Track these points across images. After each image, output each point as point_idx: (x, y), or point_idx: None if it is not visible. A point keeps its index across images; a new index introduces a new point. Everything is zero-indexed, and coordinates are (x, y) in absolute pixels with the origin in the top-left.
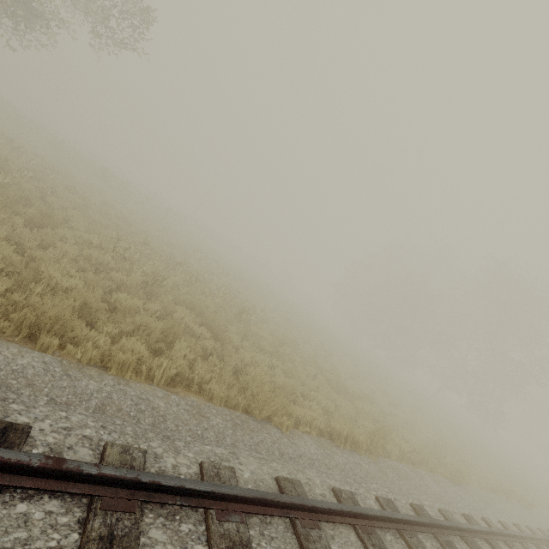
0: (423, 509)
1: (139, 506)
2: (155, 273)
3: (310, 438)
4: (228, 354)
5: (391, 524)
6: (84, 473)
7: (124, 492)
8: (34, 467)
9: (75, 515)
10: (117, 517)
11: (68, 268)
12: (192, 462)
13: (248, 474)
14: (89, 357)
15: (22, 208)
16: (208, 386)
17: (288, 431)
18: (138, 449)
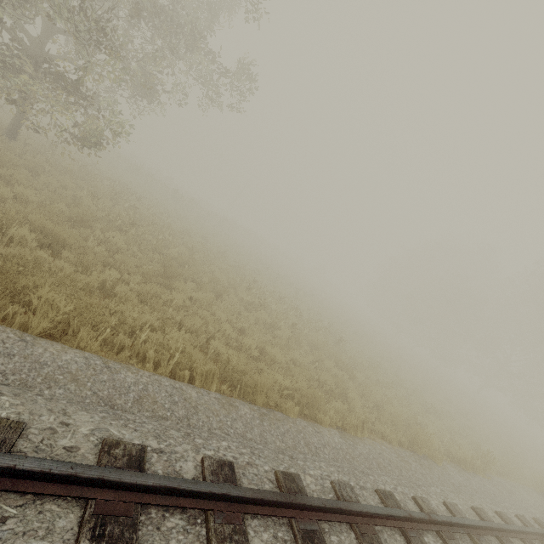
0: (541, 522)
1: (453, 535)
2: (287, 319)
3: (450, 466)
4: (367, 394)
5: (536, 536)
6: (438, 520)
7: (445, 528)
8: (426, 519)
9: (440, 541)
10: (453, 542)
11: (260, 336)
12: (439, 502)
13: (460, 506)
14: (341, 425)
15: (199, 278)
16: (378, 428)
17: (441, 463)
18: (424, 498)
